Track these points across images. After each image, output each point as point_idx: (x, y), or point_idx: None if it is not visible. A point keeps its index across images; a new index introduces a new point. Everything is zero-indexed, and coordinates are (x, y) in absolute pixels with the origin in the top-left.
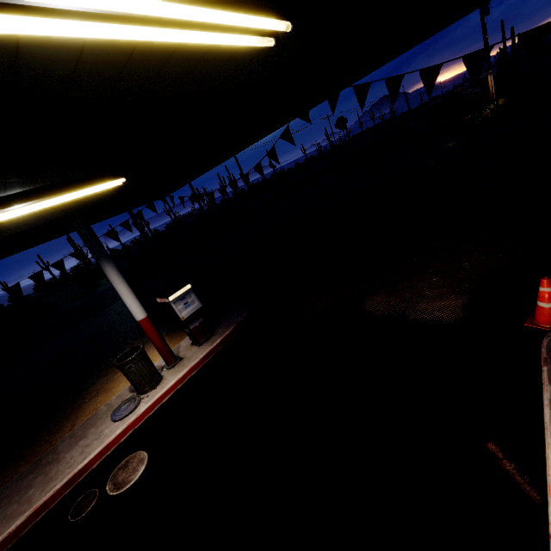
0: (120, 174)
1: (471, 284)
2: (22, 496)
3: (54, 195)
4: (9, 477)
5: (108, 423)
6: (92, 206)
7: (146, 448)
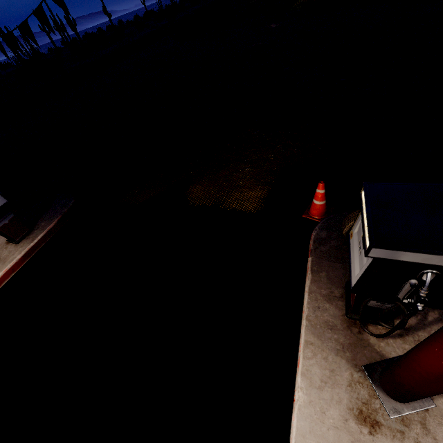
0: None
1: (272, 176)
2: None
3: None
4: None
5: None
6: None
7: None
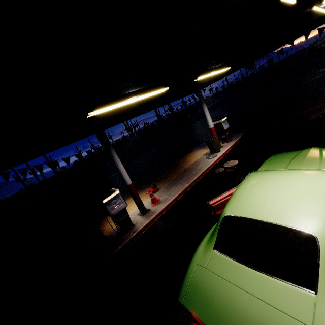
0: (230, 65)
1: None
2: (191, 173)
3: (219, 69)
4: (171, 178)
5: (207, 160)
6: (201, 83)
7: (232, 160)
